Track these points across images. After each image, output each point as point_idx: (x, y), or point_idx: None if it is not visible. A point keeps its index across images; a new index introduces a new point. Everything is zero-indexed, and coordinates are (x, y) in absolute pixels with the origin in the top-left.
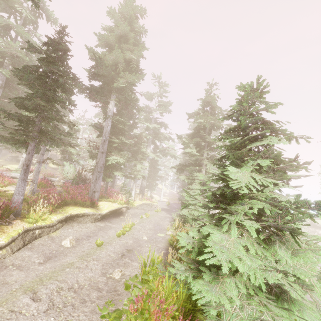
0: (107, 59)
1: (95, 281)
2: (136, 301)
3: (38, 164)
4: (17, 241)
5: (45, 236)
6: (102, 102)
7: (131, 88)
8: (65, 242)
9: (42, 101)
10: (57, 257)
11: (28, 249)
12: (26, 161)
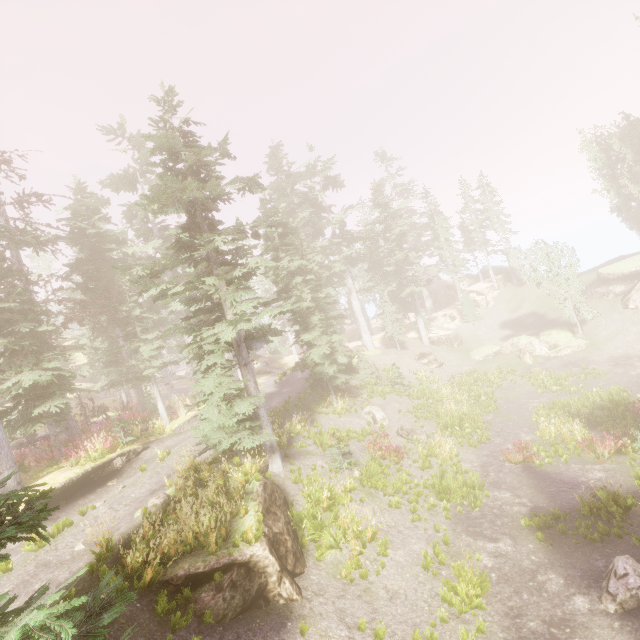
0: None
1: None
2: None
3: None
4: None
5: None
6: None
7: None
8: None
9: None
10: None
11: None
12: None
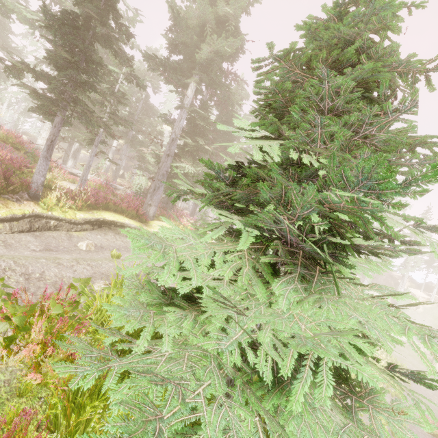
0: (189, 16)
1: (67, 281)
2: (47, 297)
3: (90, 157)
4: (22, 223)
5: (64, 232)
6: (181, 86)
7: (219, 61)
8: (82, 243)
9: (65, 53)
10: (58, 252)
11: (33, 235)
12: (51, 136)
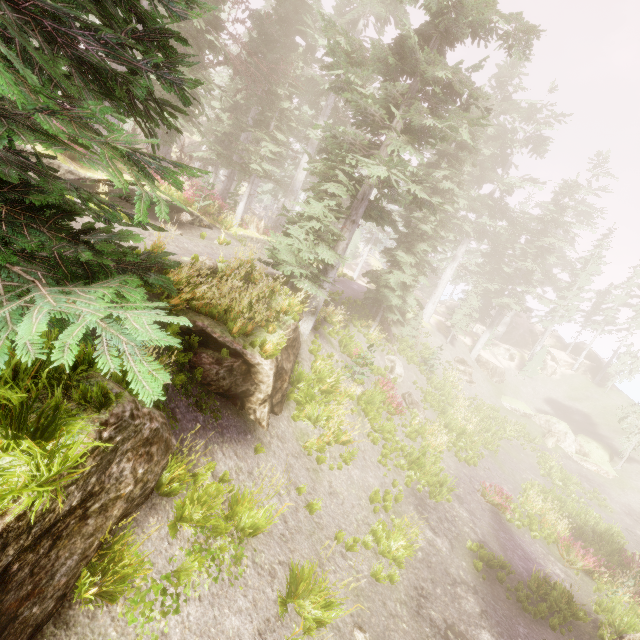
0: None
1: None
2: None
3: None
4: None
5: None
6: None
7: None
8: None
9: None
10: None
11: None
12: None
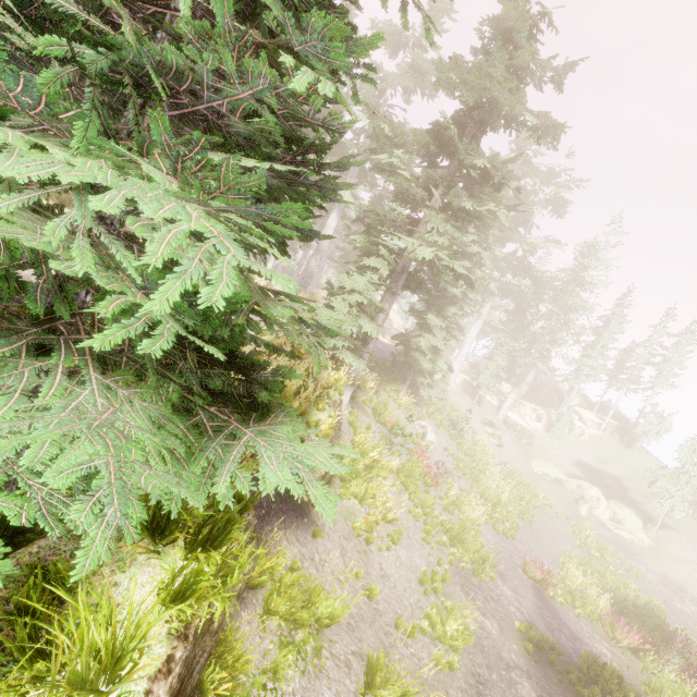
0: None
1: None
2: None
3: None
4: None
5: None
6: None
7: None
8: None
9: None
10: None
11: None
12: None
